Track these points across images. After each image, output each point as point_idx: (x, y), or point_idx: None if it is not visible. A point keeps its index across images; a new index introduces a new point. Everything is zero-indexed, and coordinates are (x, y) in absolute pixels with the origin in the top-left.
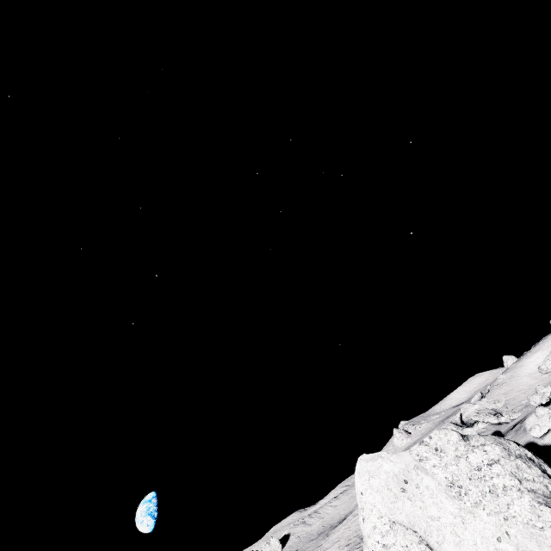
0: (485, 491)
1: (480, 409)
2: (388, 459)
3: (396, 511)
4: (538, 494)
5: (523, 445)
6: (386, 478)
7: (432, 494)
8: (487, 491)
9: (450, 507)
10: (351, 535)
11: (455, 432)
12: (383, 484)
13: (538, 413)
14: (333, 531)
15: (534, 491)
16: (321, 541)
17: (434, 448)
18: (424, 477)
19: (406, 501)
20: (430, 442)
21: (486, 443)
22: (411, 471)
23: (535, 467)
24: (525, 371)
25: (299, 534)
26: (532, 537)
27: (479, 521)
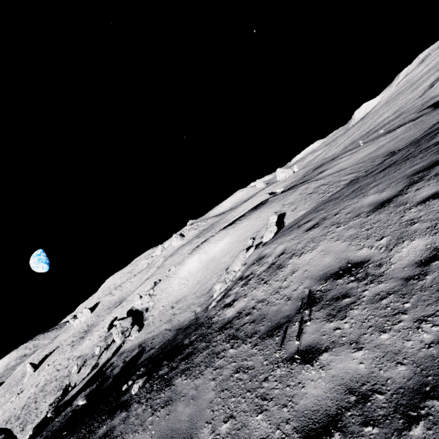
0: None
1: (139, 306)
2: None
3: None
4: None
5: None
6: None
7: None
8: None
9: None
10: None
11: None
12: None
13: None
14: (112, 311)
15: None
16: (106, 316)
17: None
18: None
19: None
20: None
21: None
22: None
23: None
24: (181, 272)
25: (104, 302)
26: None
27: None
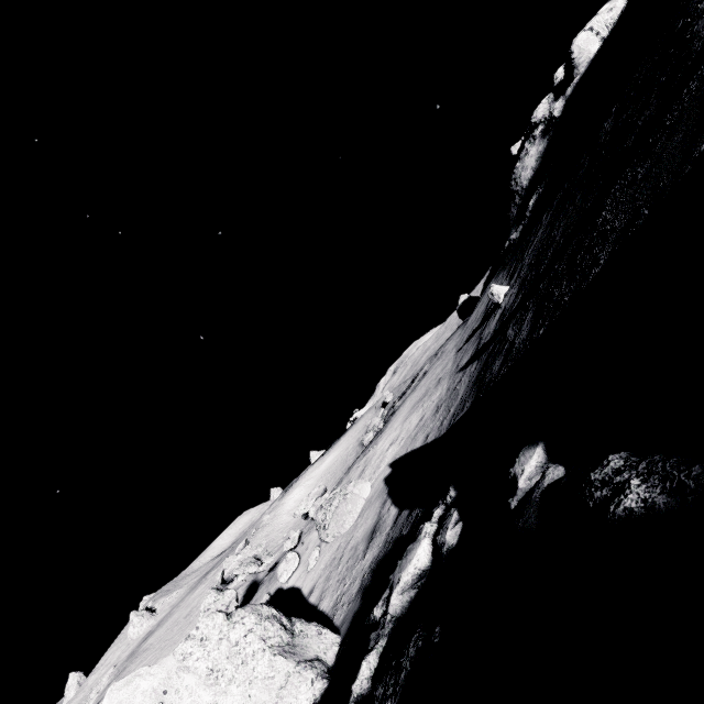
0: (239, 663)
1: (243, 559)
2: (148, 673)
3: None
4: (275, 647)
5: (274, 593)
6: (142, 699)
7: (192, 692)
8: (241, 663)
9: (207, 697)
10: None
11: (221, 613)
12: None
13: (288, 558)
14: None
15: (273, 645)
16: None
17: (200, 639)
18: (186, 676)
19: None
20: (198, 633)
21: (246, 615)
22: (173, 676)
23: (277, 623)
24: (286, 508)
25: None
26: (266, 689)
27: (230, 697)
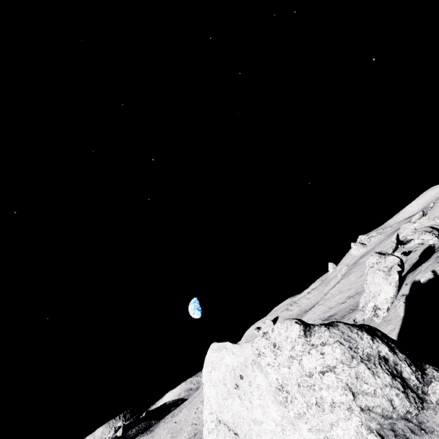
0: (312, 402)
1: (419, 227)
2: (231, 351)
3: (224, 410)
4: (374, 414)
5: None
6: (224, 371)
7: (261, 395)
8: (314, 403)
9: (274, 413)
10: (316, 318)
11: (297, 326)
12: (221, 378)
13: None
14: (305, 315)
15: (370, 409)
16: None
17: (273, 344)
18: (258, 375)
19: (236, 399)
20: (271, 335)
21: (328, 342)
22: (248, 366)
23: (383, 374)
24: None
25: (284, 316)
26: None
27: (299, 435)
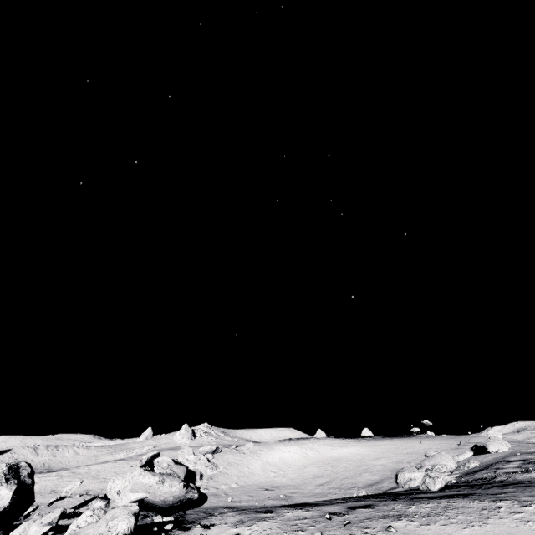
0: None
1: (190, 463)
2: None
3: None
4: None
5: None
6: None
7: None
8: None
9: None
10: None
11: None
12: None
13: None
14: None
15: None
16: None
17: None
18: None
19: None
20: None
21: None
22: None
23: None
24: (268, 456)
25: (17, 456)
26: None
27: None
